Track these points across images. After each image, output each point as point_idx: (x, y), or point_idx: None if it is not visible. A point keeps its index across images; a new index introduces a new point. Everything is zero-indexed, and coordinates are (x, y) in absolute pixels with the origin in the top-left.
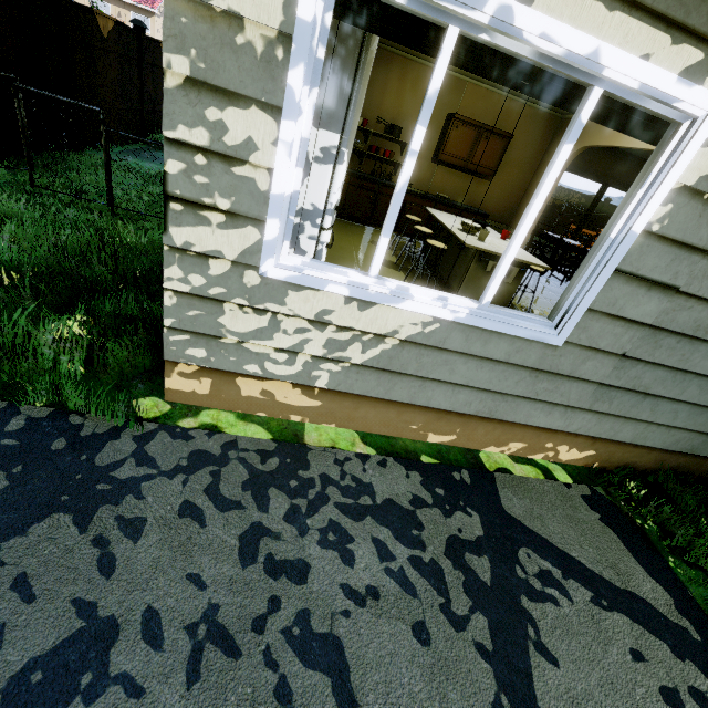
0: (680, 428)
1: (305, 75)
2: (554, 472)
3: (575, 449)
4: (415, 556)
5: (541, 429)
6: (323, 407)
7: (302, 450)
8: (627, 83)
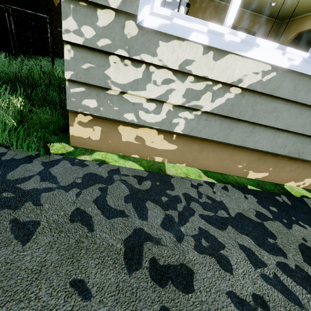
0: None
1: None
2: None
3: None
4: (281, 263)
5: None
6: (178, 150)
7: (166, 177)
8: None
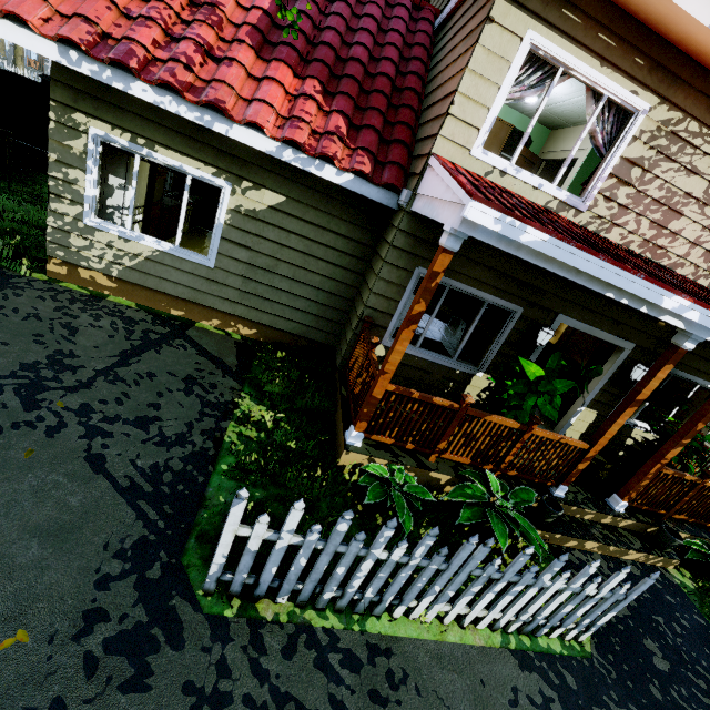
0: (292, 321)
1: (93, 163)
2: (233, 336)
3: (247, 328)
4: (127, 327)
5: (225, 313)
6: (119, 288)
7: (101, 299)
8: (196, 175)
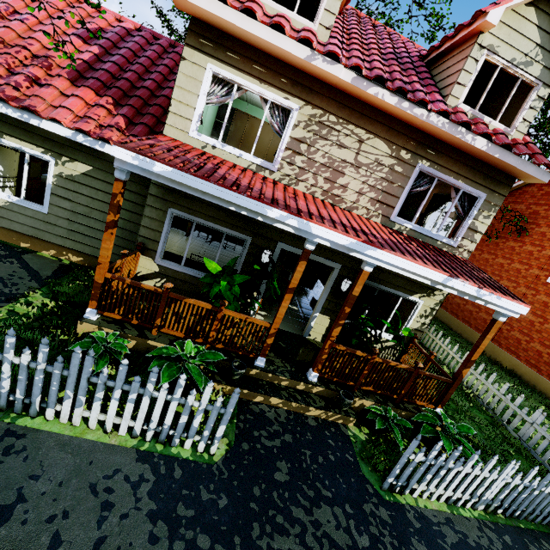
0: None
1: None
2: (64, 261)
3: (75, 256)
4: None
5: (59, 246)
6: None
7: None
8: (32, 153)
